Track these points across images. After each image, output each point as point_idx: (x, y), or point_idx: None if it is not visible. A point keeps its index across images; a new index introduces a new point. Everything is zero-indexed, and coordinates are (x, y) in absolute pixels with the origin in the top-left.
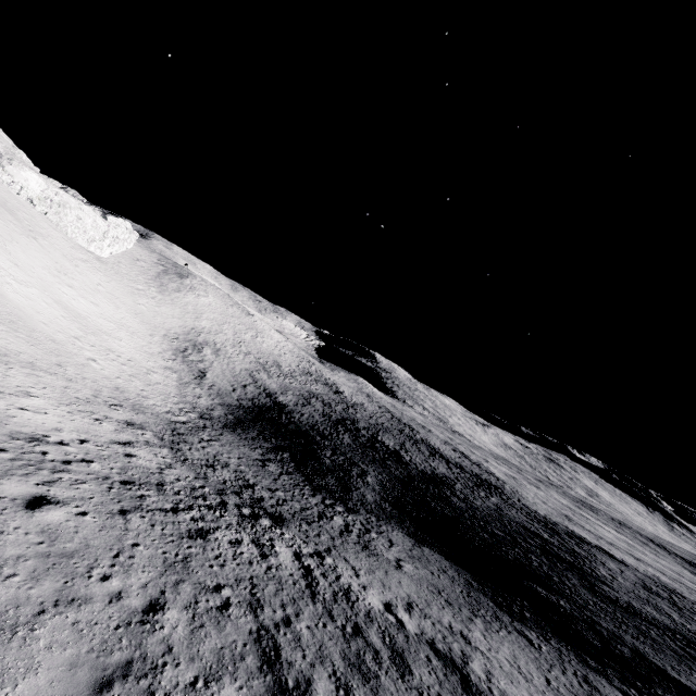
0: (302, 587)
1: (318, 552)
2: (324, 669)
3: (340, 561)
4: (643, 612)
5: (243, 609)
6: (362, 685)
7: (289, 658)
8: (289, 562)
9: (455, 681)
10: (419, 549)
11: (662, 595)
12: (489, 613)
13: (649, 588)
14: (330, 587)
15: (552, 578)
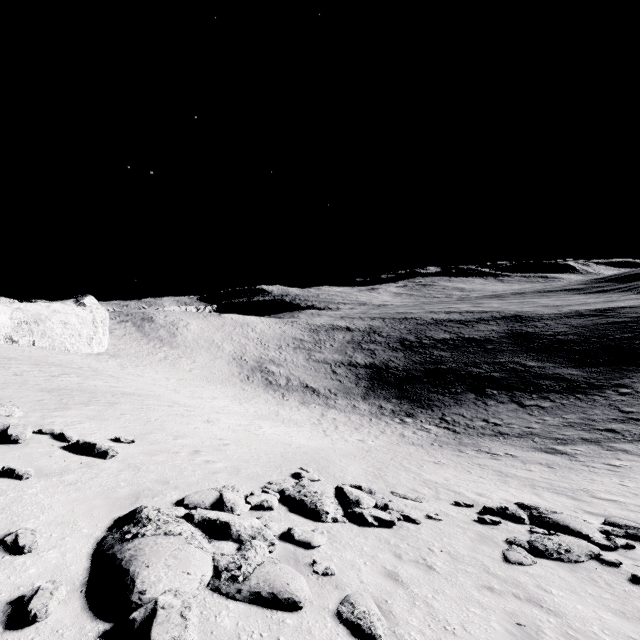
0: None
1: None
2: None
3: None
4: None
5: None
6: None
7: None
8: None
9: None
10: None
11: None
12: None
13: None
14: None
15: None
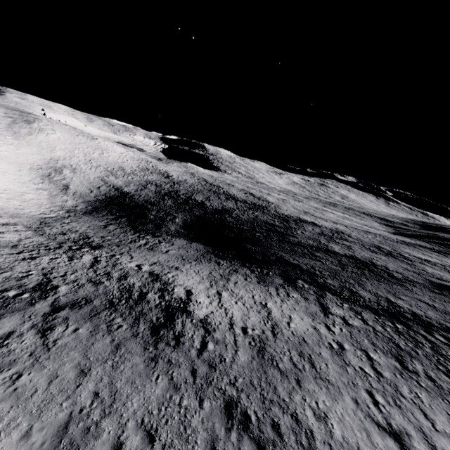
0: (86, 266)
1: (113, 255)
2: (72, 284)
3: (126, 256)
4: (304, 243)
5: (38, 275)
6: (91, 285)
7: (54, 283)
8: (87, 260)
9: (150, 279)
10: (189, 244)
11: (328, 235)
12: (206, 259)
13: (322, 234)
14: (106, 264)
15: (262, 240)
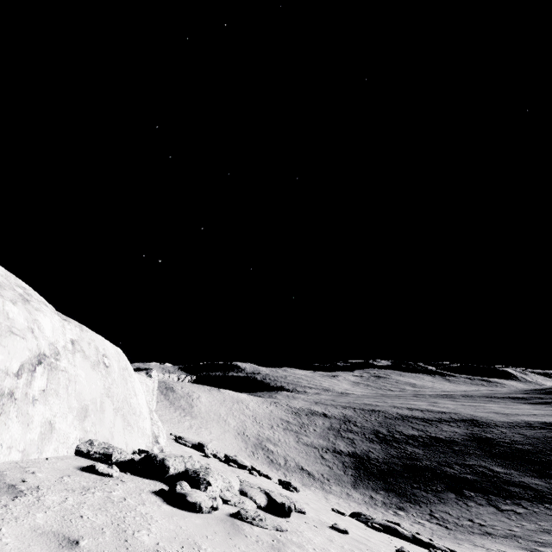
0: None
1: None
2: None
3: None
4: None
5: None
6: None
7: None
8: None
9: None
10: None
11: None
12: None
13: None
14: None
15: None
